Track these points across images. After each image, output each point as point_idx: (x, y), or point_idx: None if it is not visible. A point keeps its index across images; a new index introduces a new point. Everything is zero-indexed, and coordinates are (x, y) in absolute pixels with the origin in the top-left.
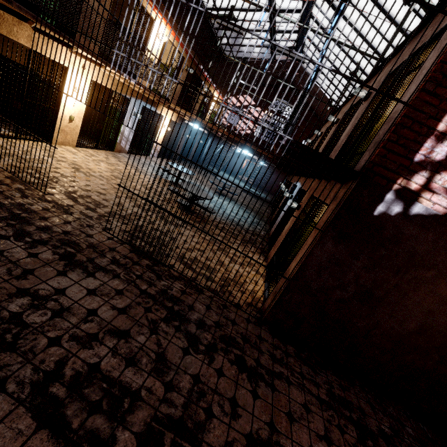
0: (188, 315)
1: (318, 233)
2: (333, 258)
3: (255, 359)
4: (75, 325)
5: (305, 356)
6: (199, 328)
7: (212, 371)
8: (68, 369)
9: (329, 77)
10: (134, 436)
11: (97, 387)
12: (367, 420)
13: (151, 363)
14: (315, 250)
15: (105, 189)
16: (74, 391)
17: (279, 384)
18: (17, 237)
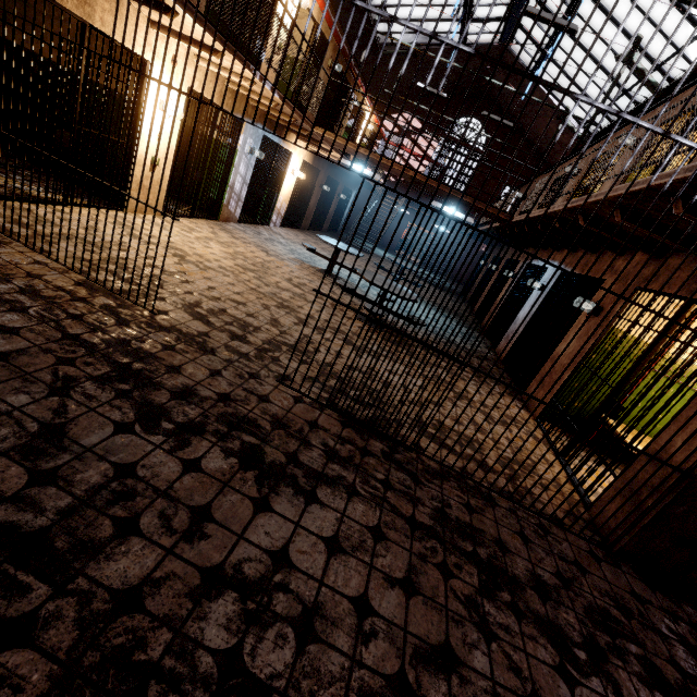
0: (510, 567)
1: None
2: None
3: (669, 660)
4: (351, 658)
5: None
6: (545, 599)
7: None
8: None
9: (566, 70)
10: None
11: None
12: None
13: None
14: None
15: (239, 293)
16: None
17: None
18: (146, 422)
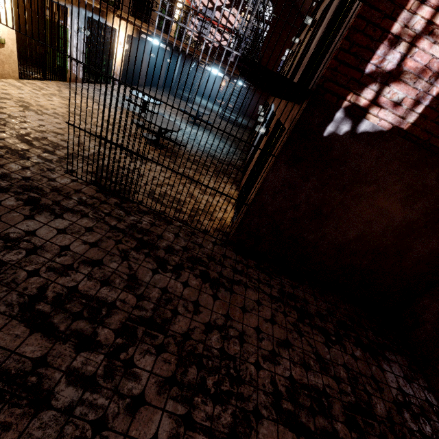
0: (158, 243)
1: (273, 159)
2: (286, 182)
3: (218, 272)
4: (50, 260)
5: (264, 267)
6: (167, 253)
7: (179, 284)
8: (49, 292)
9: None
10: (112, 331)
11: (77, 303)
12: (308, 306)
13: (124, 282)
14: (269, 176)
15: (62, 129)
16: (57, 307)
17: (237, 288)
18: None
